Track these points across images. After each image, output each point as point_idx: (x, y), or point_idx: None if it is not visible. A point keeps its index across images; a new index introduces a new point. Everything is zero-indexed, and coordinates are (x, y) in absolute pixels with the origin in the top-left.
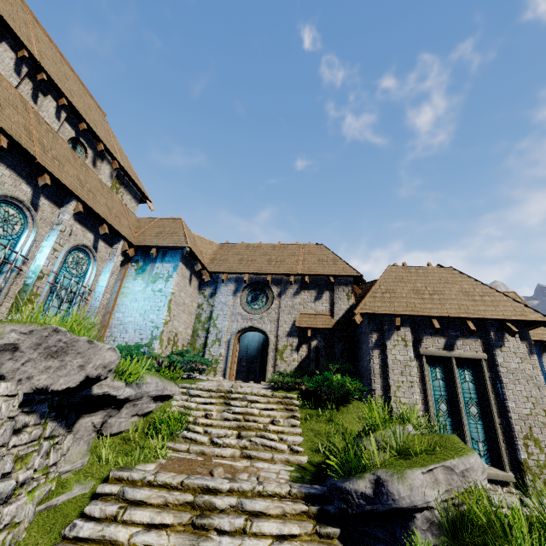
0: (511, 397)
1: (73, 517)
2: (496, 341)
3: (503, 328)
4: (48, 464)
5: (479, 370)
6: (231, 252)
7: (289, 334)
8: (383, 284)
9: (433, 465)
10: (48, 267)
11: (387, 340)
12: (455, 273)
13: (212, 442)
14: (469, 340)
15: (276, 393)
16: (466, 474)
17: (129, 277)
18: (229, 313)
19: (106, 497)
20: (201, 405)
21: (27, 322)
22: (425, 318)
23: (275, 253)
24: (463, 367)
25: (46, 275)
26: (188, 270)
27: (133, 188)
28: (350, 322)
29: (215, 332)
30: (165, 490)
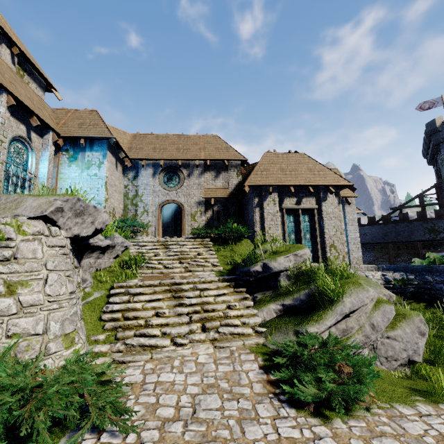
0: (326, 227)
1: (103, 305)
2: (323, 198)
3: (327, 190)
4: (78, 282)
5: (312, 215)
6: (144, 141)
7: (198, 204)
8: (262, 165)
9: (289, 254)
10: (0, 157)
11: (264, 202)
12: (305, 157)
13: (165, 267)
14: (309, 198)
15: (197, 239)
16: (303, 256)
17: (63, 165)
18: (151, 191)
19: (117, 295)
20: (151, 250)
21: (60, 195)
22: (286, 187)
23: (182, 143)
24: (305, 214)
25: (1, 164)
26: (114, 158)
27: (36, 75)
28: (240, 192)
29: (142, 205)
30: (151, 287)
